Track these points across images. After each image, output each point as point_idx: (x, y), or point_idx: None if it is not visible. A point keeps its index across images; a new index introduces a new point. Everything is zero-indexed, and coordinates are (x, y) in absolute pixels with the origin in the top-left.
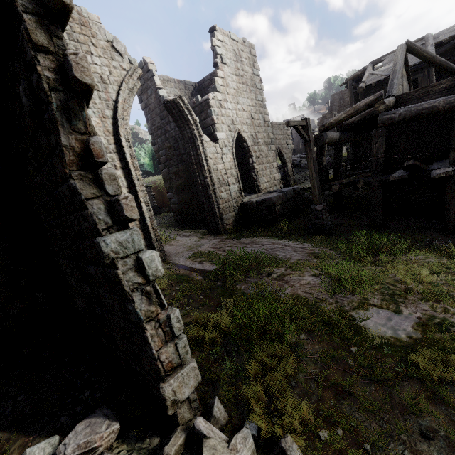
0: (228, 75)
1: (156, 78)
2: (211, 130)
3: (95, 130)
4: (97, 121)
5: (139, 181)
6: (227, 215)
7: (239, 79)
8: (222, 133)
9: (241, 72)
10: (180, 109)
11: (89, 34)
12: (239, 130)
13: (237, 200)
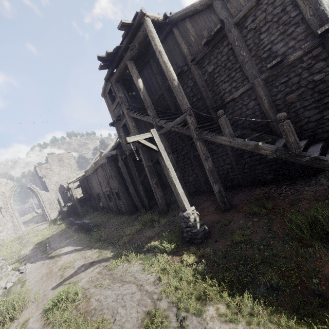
0: (55, 168)
1: (38, 170)
2: (47, 188)
3: (1, 205)
4: (2, 202)
5: (14, 213)
6: (54, 213)
7: (61, 166)
8: (51, 188)
9: (62, 163)
10: (31, 188)
11: (0, 183)
12: (60, 184)
13: (59, 207)
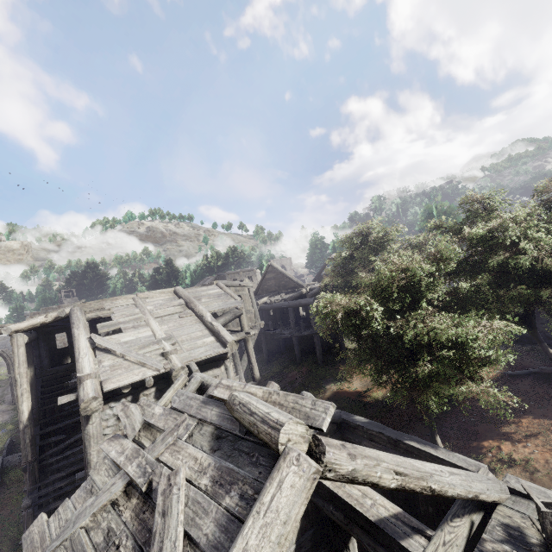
0: None
1: None
2: None
3: None
4: None
5: None
6: None
7: None
8: None
9: None
10: (3, 355)
11: None
12: None
13: None
